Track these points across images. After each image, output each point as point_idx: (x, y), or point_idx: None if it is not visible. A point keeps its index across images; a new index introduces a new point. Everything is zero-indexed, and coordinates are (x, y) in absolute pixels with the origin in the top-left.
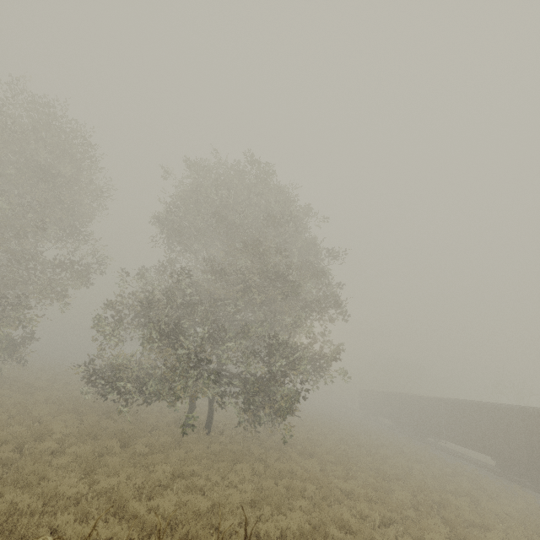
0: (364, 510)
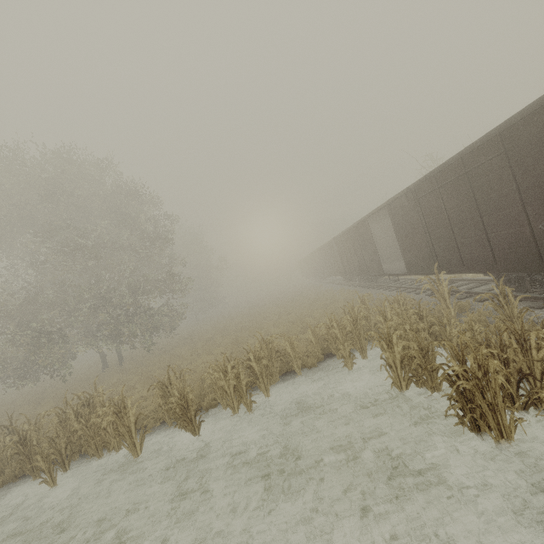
0: (179, 363)
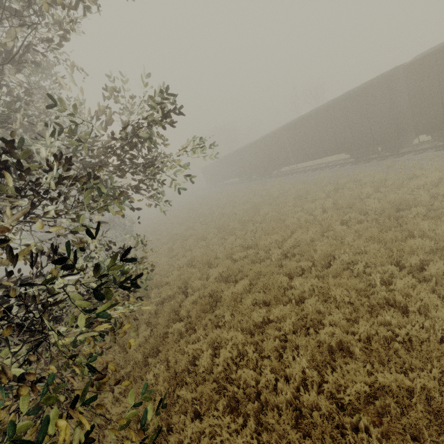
0: None
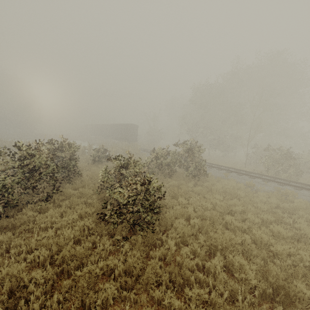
0: None
